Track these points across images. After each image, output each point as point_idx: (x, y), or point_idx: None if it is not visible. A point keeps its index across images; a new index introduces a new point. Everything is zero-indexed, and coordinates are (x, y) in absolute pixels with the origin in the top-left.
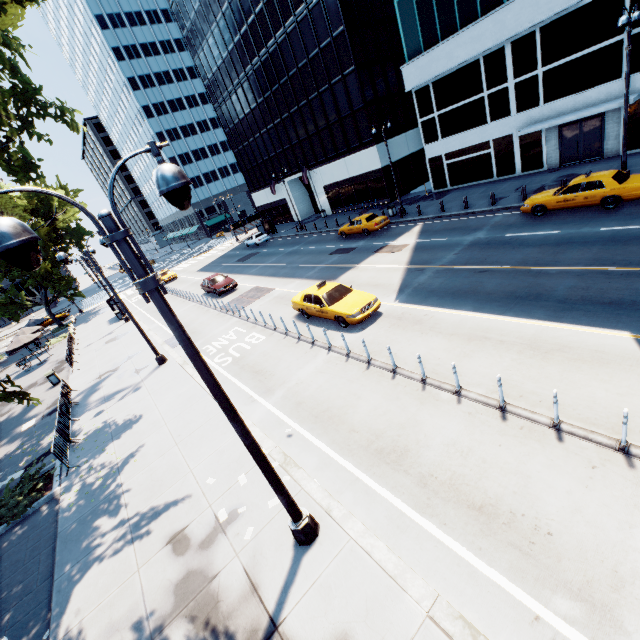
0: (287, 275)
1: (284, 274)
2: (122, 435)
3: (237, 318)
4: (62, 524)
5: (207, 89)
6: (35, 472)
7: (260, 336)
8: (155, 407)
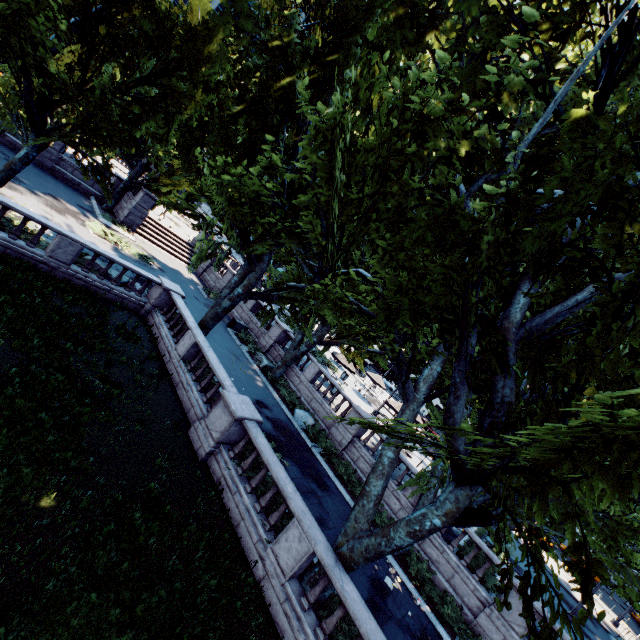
0: None
1: None
2: None
3: None
4: None
5: None
6: None
7: None
8: None
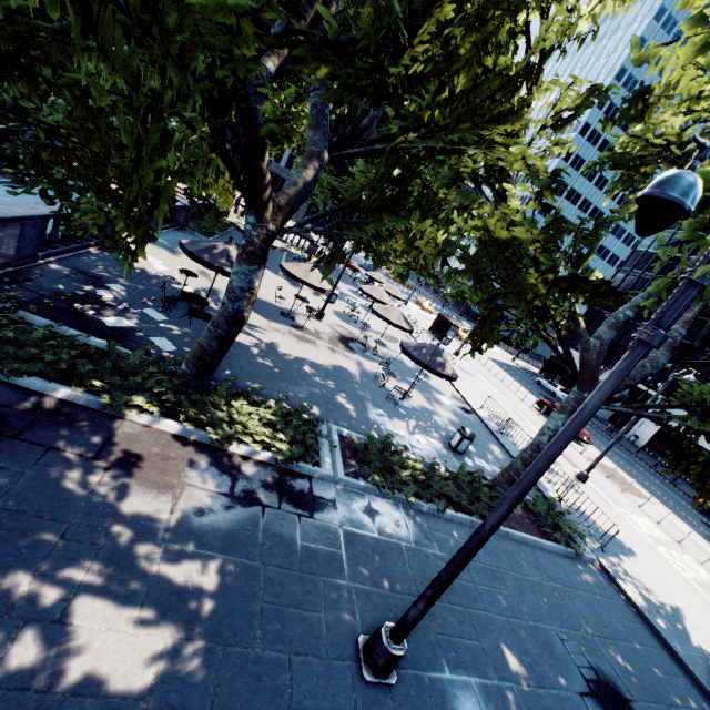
0: (655, 496)
1: (648, 489)
2: (626, 556)
3: (633, 502)
4: (664, 634)
5: (633, 253)
6: (544, 501)
7: (708, 575)
8: (639, 553)
